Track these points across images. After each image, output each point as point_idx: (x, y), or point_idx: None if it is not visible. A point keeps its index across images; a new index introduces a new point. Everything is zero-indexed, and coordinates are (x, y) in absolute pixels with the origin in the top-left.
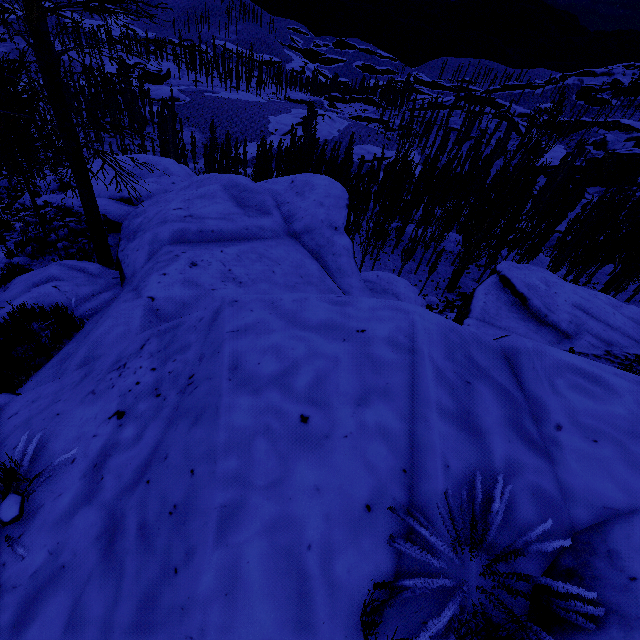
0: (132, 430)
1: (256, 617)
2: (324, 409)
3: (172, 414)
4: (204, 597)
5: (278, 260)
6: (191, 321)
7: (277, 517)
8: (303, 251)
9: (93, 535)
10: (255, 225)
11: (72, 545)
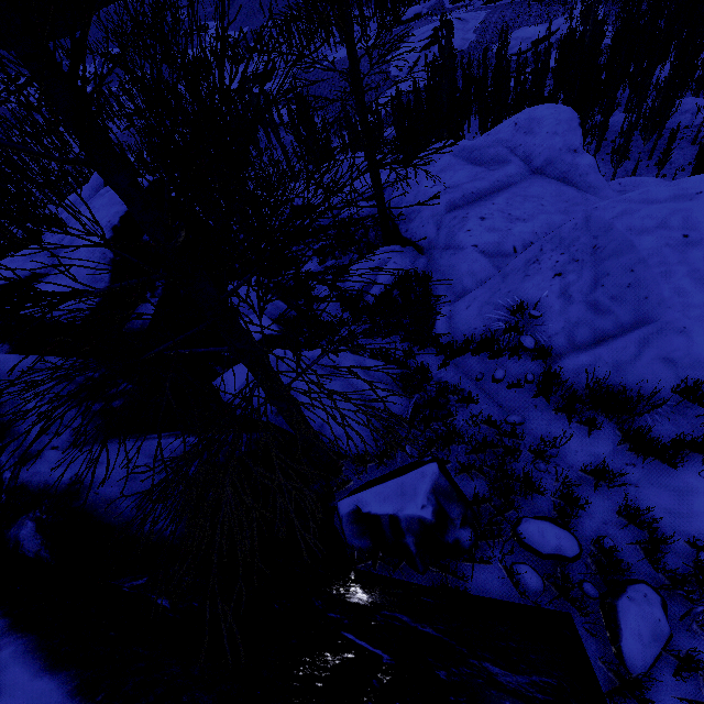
0: (573, 276)
1: (695, 298)
2: (695, 230)
3: (594, 263)
4: (668, 297)
5: (539, 196)
6: (568, 228)
7: (689, 270)
8: (553, 182)
9: (583, 311)
10: (503, 175)
11: (574, 316)
